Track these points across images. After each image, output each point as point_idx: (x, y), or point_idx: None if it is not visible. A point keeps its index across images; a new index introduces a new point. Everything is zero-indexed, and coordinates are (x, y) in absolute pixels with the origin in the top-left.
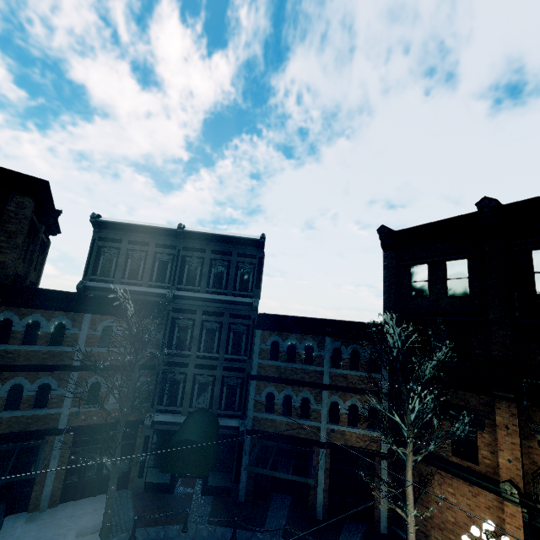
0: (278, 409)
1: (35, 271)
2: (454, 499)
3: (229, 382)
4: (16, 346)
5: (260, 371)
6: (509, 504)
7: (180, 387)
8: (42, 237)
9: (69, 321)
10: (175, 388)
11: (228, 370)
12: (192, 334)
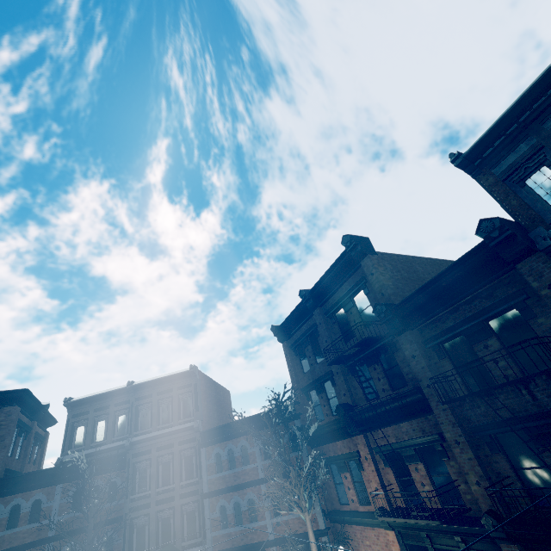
0: (231, 521)
1: (35, 464)
2: (372, 550)
3: (188, 509)
4: (1, 532)
5: (211, 487)
6: (388, 531)
7: (147, 530)
8: (36, 431)
9: (45, 496)
10: (142, 533)
11: (184, 497)
12: (151, 473)
